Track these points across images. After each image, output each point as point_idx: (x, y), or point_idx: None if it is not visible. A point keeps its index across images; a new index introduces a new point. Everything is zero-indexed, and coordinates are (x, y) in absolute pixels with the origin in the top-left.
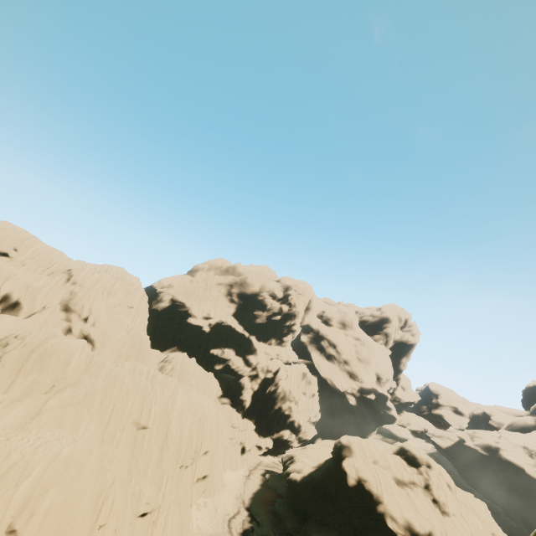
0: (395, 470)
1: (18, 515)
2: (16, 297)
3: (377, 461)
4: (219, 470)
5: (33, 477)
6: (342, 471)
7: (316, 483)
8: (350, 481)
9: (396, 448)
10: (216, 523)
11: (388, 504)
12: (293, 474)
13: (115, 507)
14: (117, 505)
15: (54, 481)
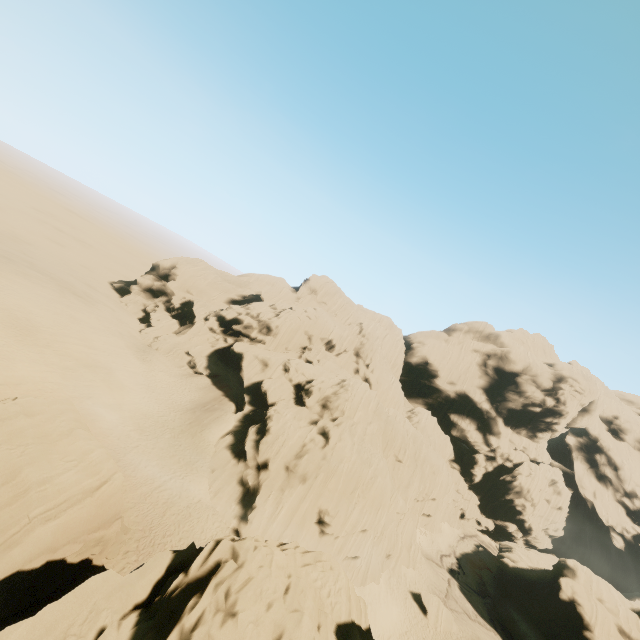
0: (623, 621)
1: (369, 480)
2: (334, 342)
3: (603, 600)
4: (439, 517)
5: (373, 468)
6: (557, 583)
7: (527, 579)
8: (562, 595)
9: (638, 607)
10: (432, 549)
11: (597, 636)
12: (506, 559)
13: (395, 499)
14: (396, 498)
15: (379, 474)
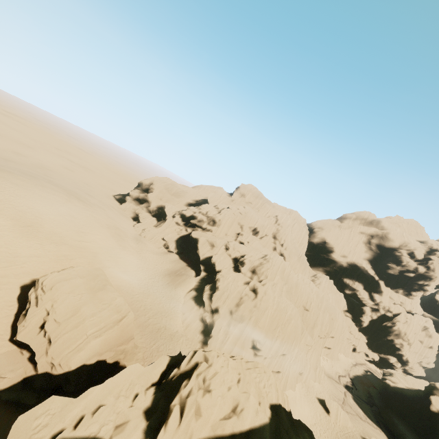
0: None
1: (286, 321)
2: (258, 229)
3: None
4: (336, 350)
5: (288, 313)
6: (428, 399)
7: (404, 395)
8: (432, 408)
9: None
10: (332, 371)
11: None
12: (388, 381)
13: (304, 335)
14: (305, 334)
15: (293, 317)
